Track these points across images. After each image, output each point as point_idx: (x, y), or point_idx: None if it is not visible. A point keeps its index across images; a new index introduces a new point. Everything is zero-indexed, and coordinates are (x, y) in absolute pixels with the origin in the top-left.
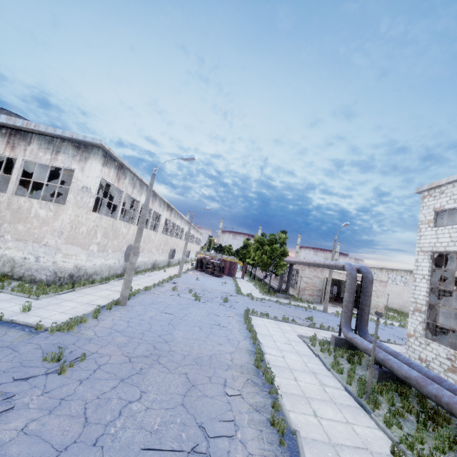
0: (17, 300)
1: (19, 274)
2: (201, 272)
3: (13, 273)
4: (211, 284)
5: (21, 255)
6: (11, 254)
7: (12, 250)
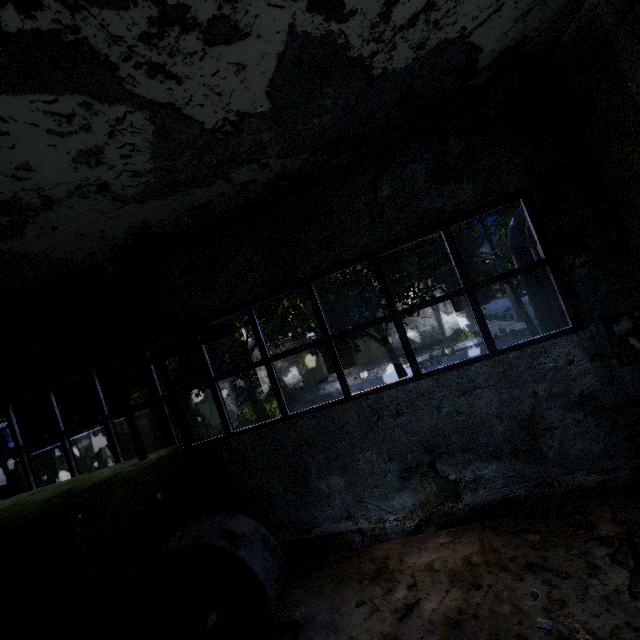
0: (475, 339)
1: (427, 343)
2: (459, 312)
3: (423, 345)
4: (505, 304)
5: (419, 331)
6: (412, 334)
7: (411, 331)
